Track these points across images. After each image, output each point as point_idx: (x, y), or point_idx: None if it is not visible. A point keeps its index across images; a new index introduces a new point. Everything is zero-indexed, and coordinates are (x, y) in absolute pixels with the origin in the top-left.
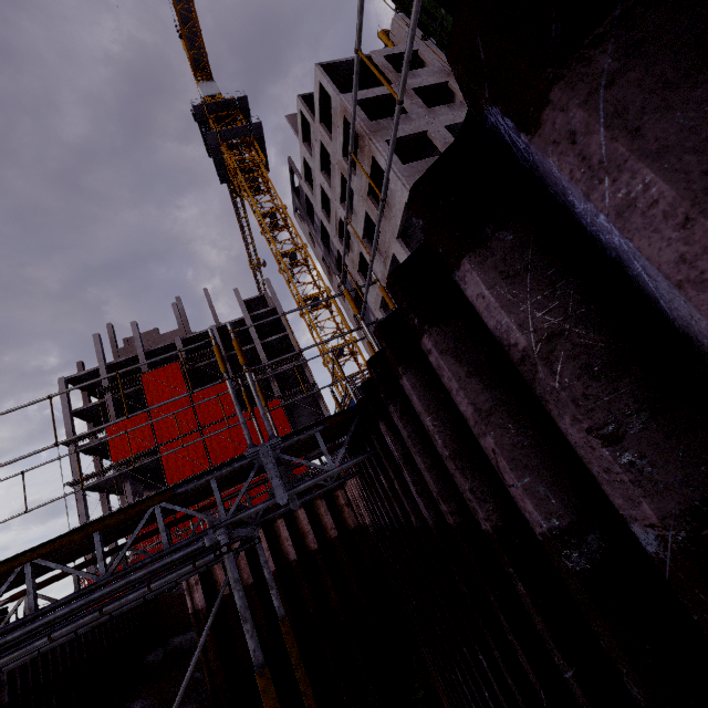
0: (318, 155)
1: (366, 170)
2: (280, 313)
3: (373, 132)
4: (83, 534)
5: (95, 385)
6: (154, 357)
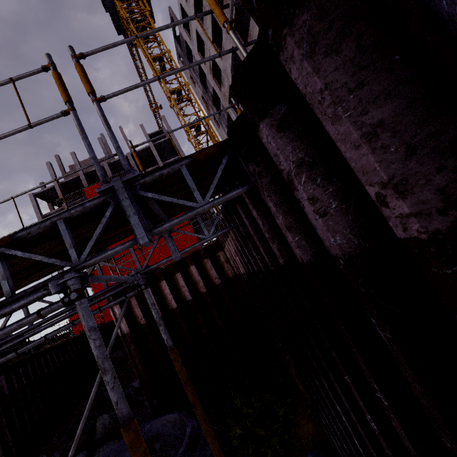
0: None
1: None
2: (174, 141)
3: None
4: None
5: (55, 198)
6: (91, 177)
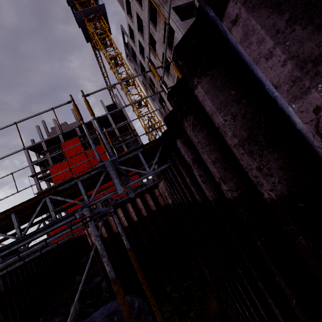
0: (135, 21)
1: (162, 27)
2: (123, 111)
3: (164, 2)
4: (4, 215)
5: (41, 150)
6: (66, 135)
